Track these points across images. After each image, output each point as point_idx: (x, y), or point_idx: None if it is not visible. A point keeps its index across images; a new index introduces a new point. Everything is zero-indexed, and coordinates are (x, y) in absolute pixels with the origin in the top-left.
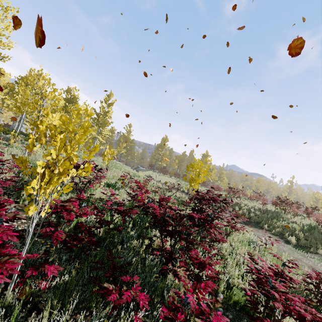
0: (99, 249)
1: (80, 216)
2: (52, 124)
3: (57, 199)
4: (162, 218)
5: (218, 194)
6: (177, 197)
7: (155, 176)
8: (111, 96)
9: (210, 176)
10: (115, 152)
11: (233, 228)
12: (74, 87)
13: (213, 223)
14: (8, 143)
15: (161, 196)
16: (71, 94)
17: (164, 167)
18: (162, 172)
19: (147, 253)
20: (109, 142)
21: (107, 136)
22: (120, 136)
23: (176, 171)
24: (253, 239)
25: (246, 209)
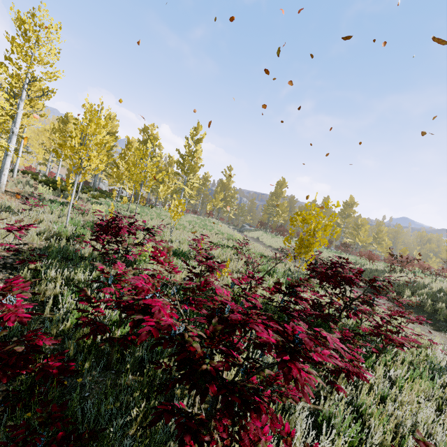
0: (95, 373)
1: (3, 323)
2: (98, 169)
3: (72, 277)
4: (175, 333)
5: (355, 270)
6: (291, 271)
7: (266, 238)
8: (199, 129)
9: (358, 237)
10: (208, 207)
11: (389, 341)
12: (152, 124)
13: (308, 353)
14: (67, 201)
15: (249, 273)
16: (148, 134)
17: (281, 225)
18: (279, 232)
19: (182, 391)
20: (204, 194)
21: (196, 184)
22: (218, 185)
23: (301, 231)
24: (442, 359)
25: (427, 294)
